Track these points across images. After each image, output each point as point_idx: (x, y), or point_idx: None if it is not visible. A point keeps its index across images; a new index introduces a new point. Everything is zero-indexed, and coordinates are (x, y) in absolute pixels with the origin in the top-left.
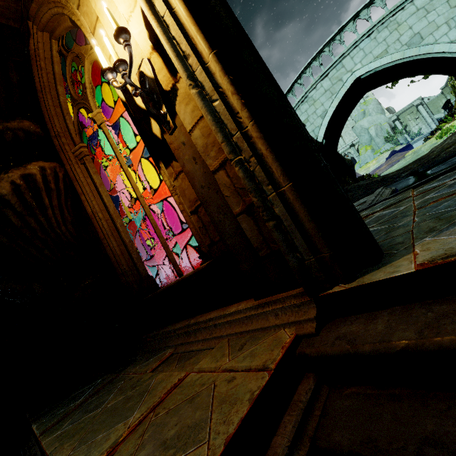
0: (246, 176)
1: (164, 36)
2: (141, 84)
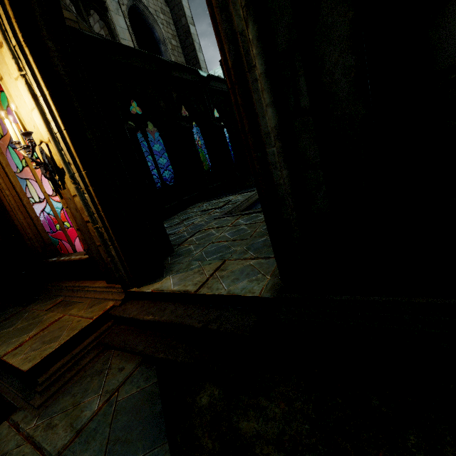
0: (99, 235)
1: (56, 148)
2: (41, 154)
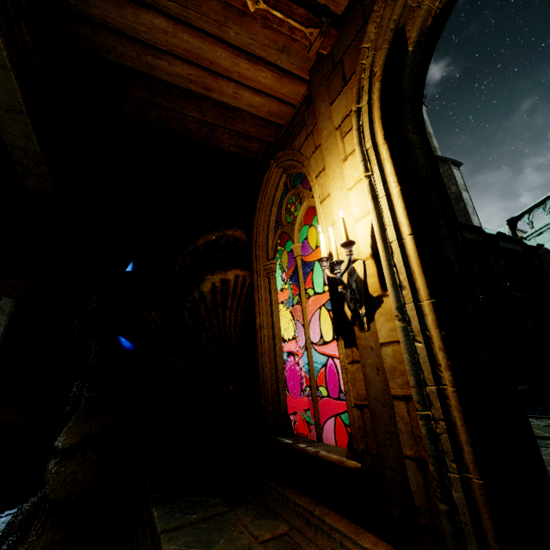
0: (428, 436)
1: (385, 262)
2: (349, 276)
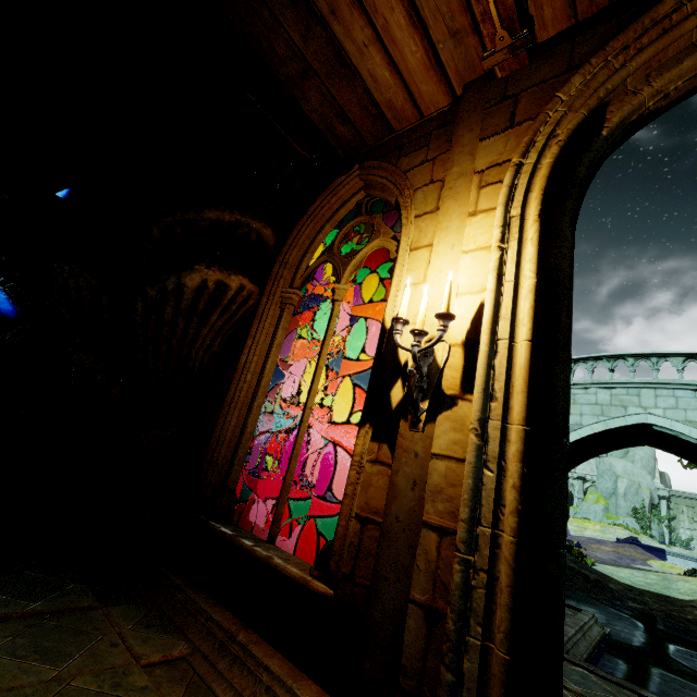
0: (462, 587)
1: (486, 359)
2: (422, 356)
